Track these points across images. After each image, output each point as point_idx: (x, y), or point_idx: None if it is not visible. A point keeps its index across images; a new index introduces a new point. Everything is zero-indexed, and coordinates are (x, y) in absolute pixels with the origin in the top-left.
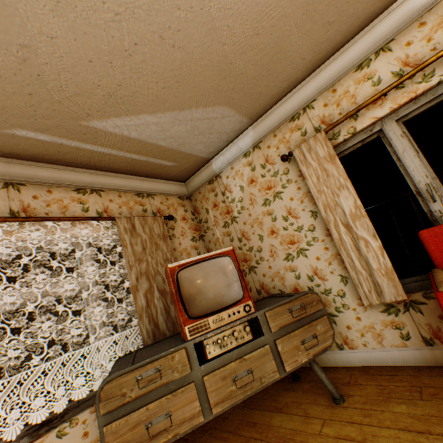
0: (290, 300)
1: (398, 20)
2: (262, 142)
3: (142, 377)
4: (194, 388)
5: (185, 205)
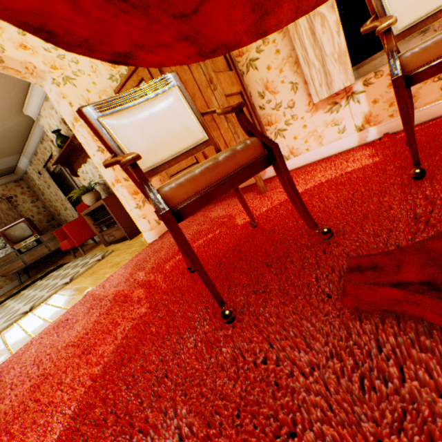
0: (52, 231)
1: (40, 132)
2: (33, 161)
3: (3, 260)
4: (21, 260)
5: (21, 185)
